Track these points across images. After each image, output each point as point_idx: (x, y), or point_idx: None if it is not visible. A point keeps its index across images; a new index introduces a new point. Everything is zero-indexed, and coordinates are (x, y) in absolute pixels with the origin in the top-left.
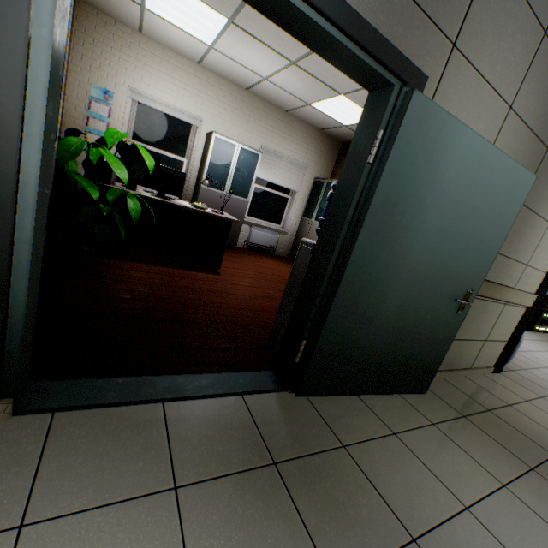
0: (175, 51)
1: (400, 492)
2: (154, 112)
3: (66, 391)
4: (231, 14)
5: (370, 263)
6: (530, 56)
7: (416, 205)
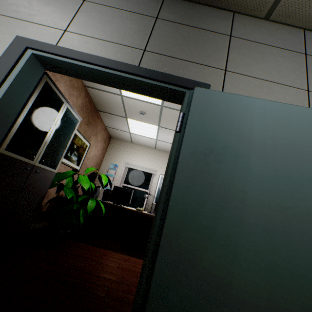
0: (145, 146)
1: None
2: (135, 170)
3: None
4: (158, 123)
5: (195, 209)
6: (301, 65)
7: (231, 155)
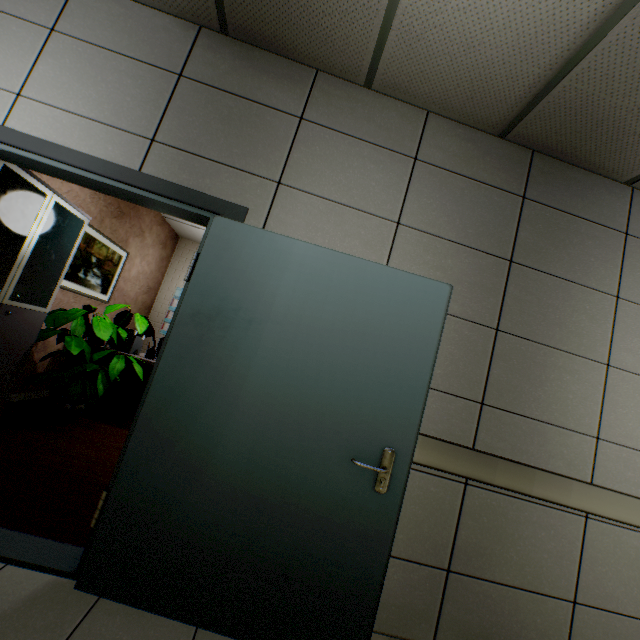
0: None
1: None
2: None
3: None
4: None
5: (185, 386)
6: (403, 178)
7: (244, 319)
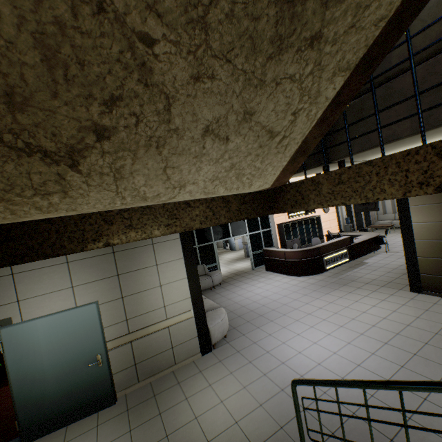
0: None
1: None
2: None
3: None
4: None
5: (24, 381)
6: (67, 271)
7: (33, 352)
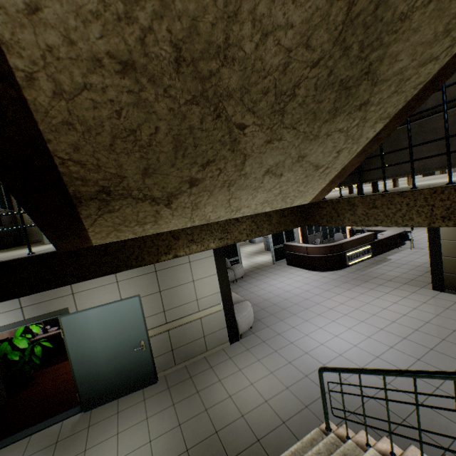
0: None
1: (96, 436)
2: None
3: (2, 443)
4: None
5: (82, 361)
6: None
7: (88, 337)
